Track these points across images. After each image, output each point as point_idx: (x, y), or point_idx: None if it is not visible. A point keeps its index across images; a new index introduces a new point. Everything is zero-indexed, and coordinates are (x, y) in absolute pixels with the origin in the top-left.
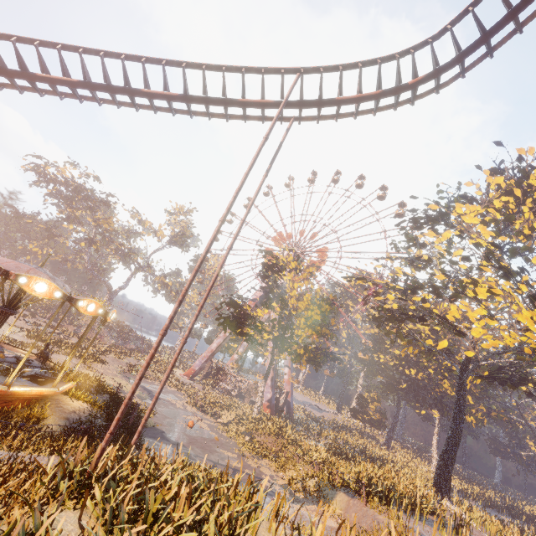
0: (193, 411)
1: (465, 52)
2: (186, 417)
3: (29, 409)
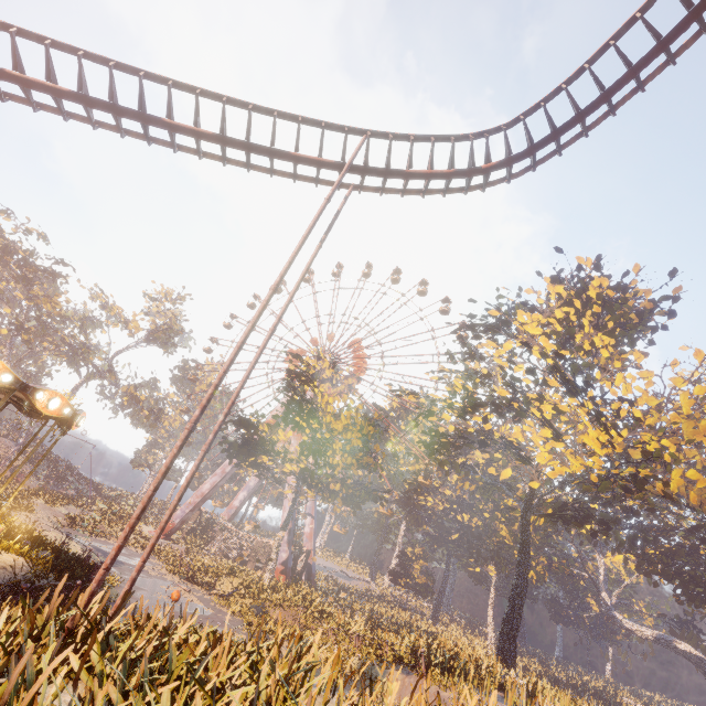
0: (176, 580)
1: (537, 145)
2: (168, 586)
3: None
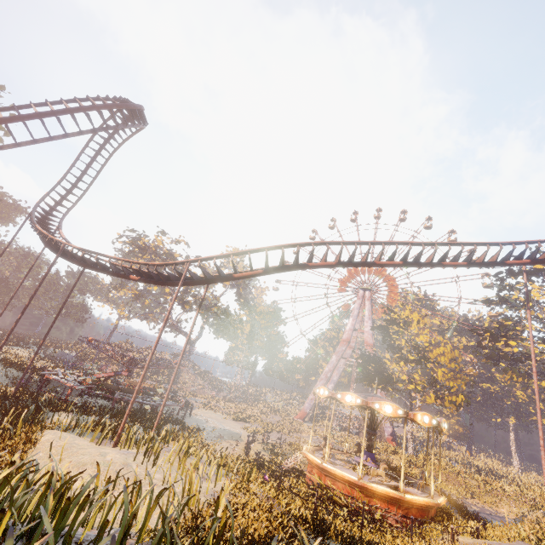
0: None
1: None
2: None
3: None
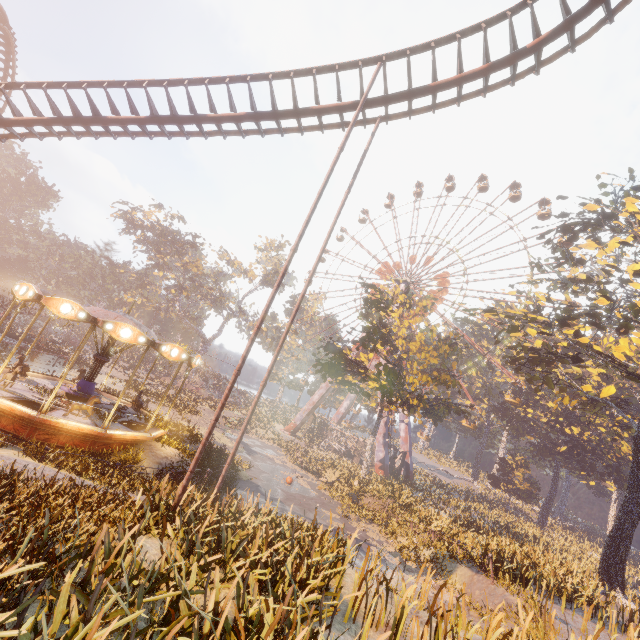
0: (293, 468)
1: None
2: (283, 473)
3: (126, 453)
